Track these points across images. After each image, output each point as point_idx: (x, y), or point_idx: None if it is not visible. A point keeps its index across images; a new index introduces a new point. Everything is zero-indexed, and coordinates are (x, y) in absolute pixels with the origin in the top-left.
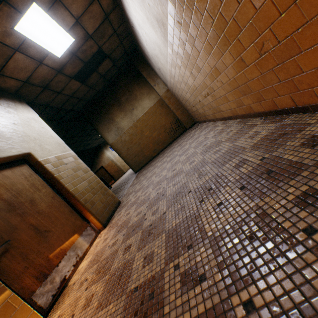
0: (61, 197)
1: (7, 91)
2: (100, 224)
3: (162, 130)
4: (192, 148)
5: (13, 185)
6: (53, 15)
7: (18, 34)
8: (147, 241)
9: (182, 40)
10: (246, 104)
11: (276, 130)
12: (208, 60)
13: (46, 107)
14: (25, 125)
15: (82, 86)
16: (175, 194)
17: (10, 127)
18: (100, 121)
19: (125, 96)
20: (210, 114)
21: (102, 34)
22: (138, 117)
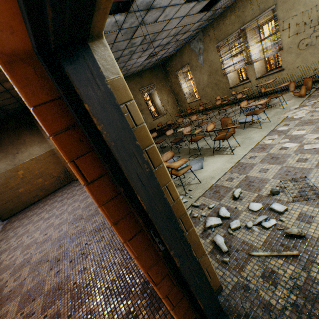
0: None
1: None
2: None
3: (49, 177)
4: (67, 213)
5: None
6: None
7: None
8: (5, 304)
9: None
10: None
11: (100, 224)
12: None
13: None
14: None
15: None
16: (38, 261)
17: None
18: None
19: (11, 138)
20: None
21: None
22: (23, 161)
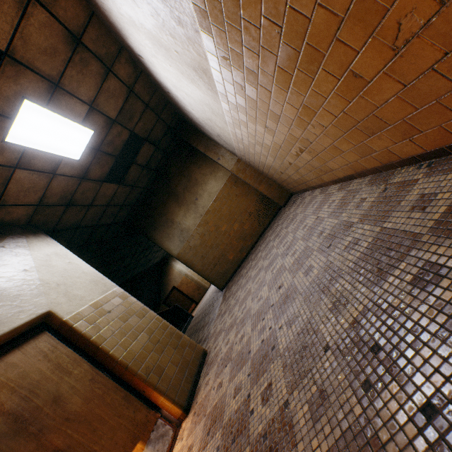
0: (106, 374)
1: (15, 225)
2: (178, 408)
3: (245, 217)
4: (300, 241)
5: (23, 378)
6: (56, 109)
7: (12, 146)
8: None
9: (237, 83)
10: (378, 148)
11: None
12: (289, 98)
13: (76, 229)
14: (41, 267)
15: (119, 188)
16: (295, 348)
17: (18, 278)
18: (155, 228)
19: (182, 184)
20: (312, 178)
21: (130, 114)
22: (207, 208)
